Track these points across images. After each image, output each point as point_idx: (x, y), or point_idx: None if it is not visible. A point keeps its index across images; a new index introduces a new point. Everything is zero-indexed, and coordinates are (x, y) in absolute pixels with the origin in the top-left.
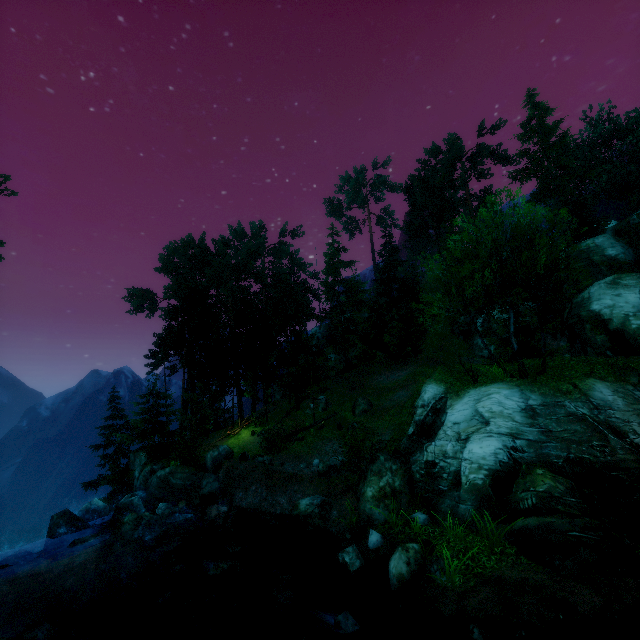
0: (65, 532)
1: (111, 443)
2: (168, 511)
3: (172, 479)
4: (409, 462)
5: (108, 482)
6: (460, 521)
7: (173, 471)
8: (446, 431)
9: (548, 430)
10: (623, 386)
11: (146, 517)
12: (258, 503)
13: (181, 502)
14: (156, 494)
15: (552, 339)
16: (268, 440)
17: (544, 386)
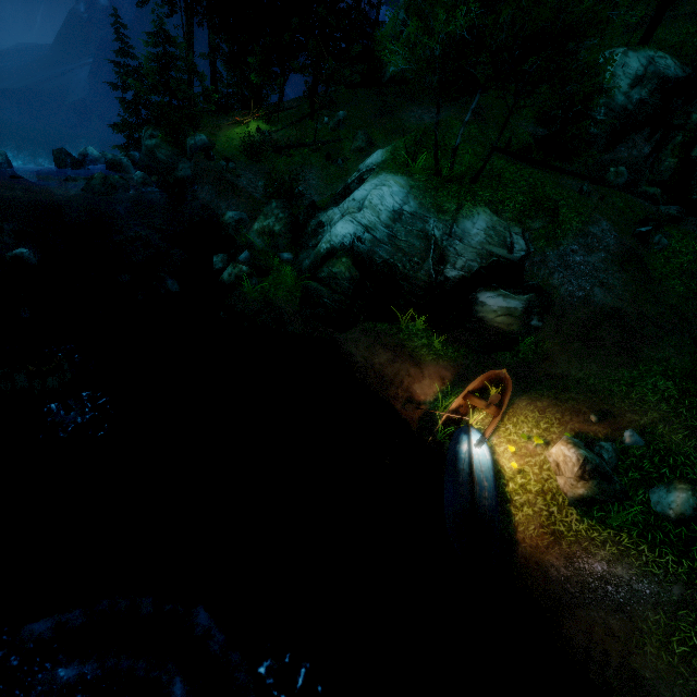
0: (67, 167)
1: (127, 87)
2: (141, 180)
3: (157, 153)
4: (313, 216)
5: (121, 132)
6: (300, 269)
7: (158, 145)
8: (345, 203)
9: (395, 236)
10: (509, 227)
11: (113, 180)
12: (209, 201)
13: (154, 177)
14: (145, 161)
15: (645, 138)
16: (249, 146)
17: (432, 198)
